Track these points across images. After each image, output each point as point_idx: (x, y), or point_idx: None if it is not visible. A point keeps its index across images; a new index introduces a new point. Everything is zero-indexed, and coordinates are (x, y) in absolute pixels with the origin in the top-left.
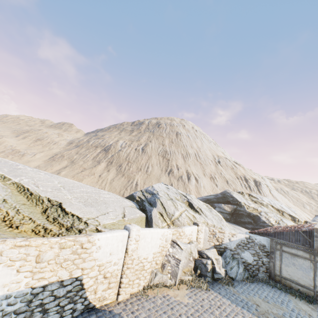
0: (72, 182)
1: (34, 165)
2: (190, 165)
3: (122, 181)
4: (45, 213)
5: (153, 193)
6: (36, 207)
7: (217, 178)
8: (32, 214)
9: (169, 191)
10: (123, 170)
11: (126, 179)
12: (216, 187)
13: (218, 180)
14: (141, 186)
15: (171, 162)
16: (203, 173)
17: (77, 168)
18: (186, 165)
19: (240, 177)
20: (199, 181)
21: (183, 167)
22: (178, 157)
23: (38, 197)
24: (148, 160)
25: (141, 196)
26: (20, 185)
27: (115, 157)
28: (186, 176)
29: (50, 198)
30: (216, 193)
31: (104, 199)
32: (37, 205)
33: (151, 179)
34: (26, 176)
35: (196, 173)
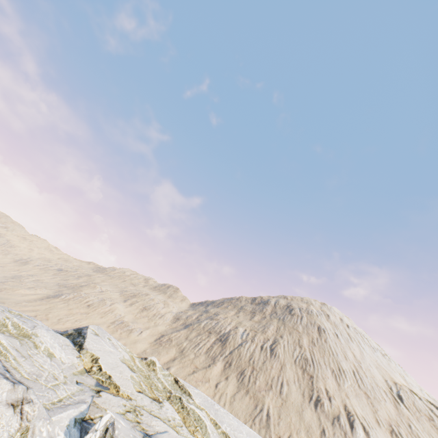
0: (253, 433)
1: (140, 348)
2: (348, 395)
3: (246, 403)
4: None
5: None
6: None
7: (405, 436)
8: None
9: None
10: (247, 381)
11: (252, 400)
12: None
13: None
14: (275, 420)
15: (316, 381)
16: (376, 418)
17: (187, 365)
18: (342, 392)
19: None
20: (372, 436)
21: (337, 397)
22: (325, 373)
23: None
24: (281, 371)
25: None
26: (227, 435)
27: (234, 355)
28: (346, 417)
29: None
30: None
31: None
32: None
33: (288, 410)
34: (225, 421)
35: (362, 414)
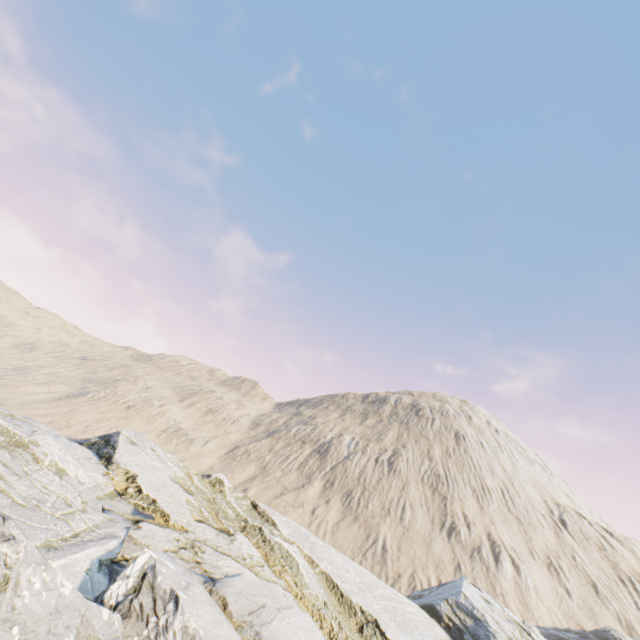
0: (365, 573)
1: (206, 464)
2: (493, 520)
3: (355, 533)
4: (362, 634)
5: (475, 615)
6: (349, 619)
7: (567, 570)
8: (351, 632)
9: (492, 610)
10: (356, 505)
11: (362, 529)
12: (567, 596)
13: (569, 575)
14: (394, 554)
15: (450, 504)
16: (529, 548)
17: (273, 485)
18: (485, 517)
19: (630, 580)
20: (523, 571)
21: (478, 523)
22: (464, 493)
23: (349, 602)
24: (403, 491)
25: (453, 616)
26: (328, 576)
27: (338, 471)
28: (489, 548)
29: (362, 608)
30: (570, 615)
31: (410, 616)
32: (350, 616)
33: (412, 541)
34: (325, 558)
35: (511, 544)
